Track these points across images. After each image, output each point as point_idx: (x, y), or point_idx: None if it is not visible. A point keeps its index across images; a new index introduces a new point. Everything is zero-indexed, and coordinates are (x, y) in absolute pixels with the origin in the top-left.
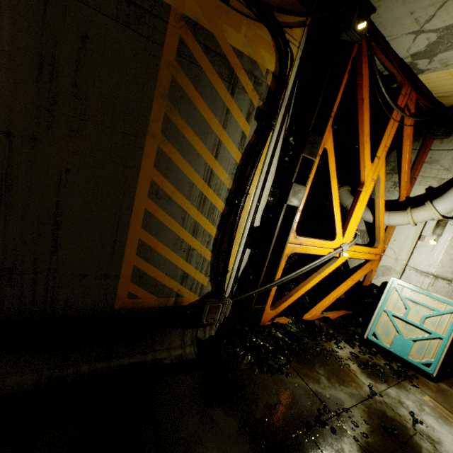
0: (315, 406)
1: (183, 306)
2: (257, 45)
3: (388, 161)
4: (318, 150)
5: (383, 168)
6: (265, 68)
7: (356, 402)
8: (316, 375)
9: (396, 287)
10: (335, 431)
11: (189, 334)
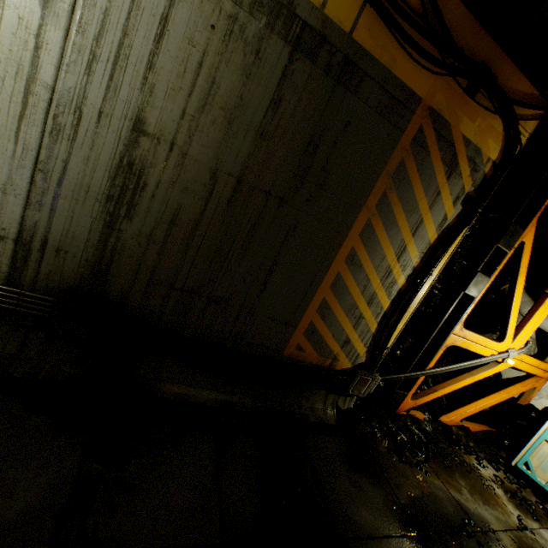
0: (458, 514)
1: (335, 370)
2: (487, 135)
3: None
4: (516, 242)
5: None
6: (487, 156)
7: (503, 528)
8: (457, 484)
9: None
10: (482, 545)
11: (331, 399)
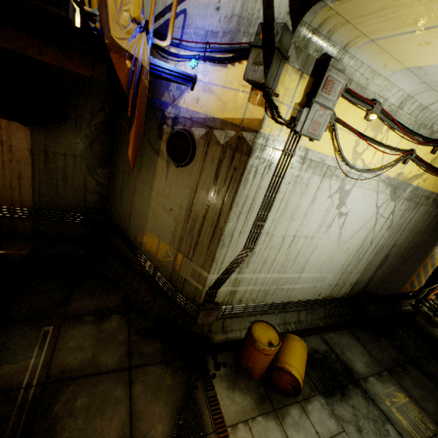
0: None
1: (413, 291)
2: None
3: None
4: None
5: None
6: None
7: None
8: None
9: None
10: None
11: (408, 301)
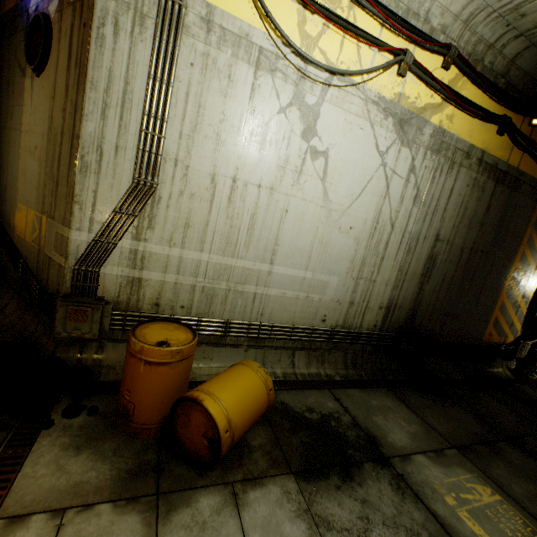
0: None
1: (505, 343)
2: None
3: None
4: None
5: None
6: None
7: None
8: None
9: None
10: None
11: (503, 364)
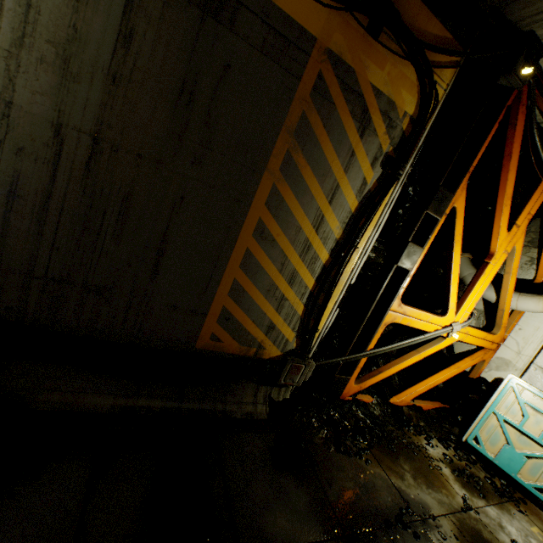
0: (396, 504)
1: (263, 359)
2: (400, 85)
3: (526, 231)
4: (446, 208)
5: (521, 239)
6: (403, 110)
7: (446, 512)
8: (400, 470)
9: (514, 387)
10: (418, 537)
11: (262, 391)
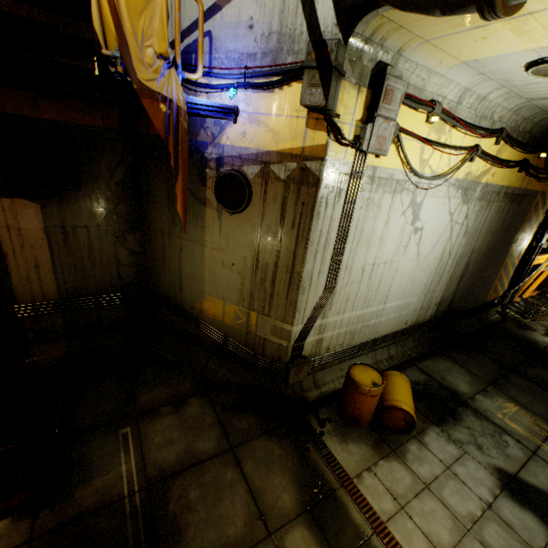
0: None
1: (497, 297)
2: None
3: None
4: None
5: None
6: None
7: None
8: None
9: None
10: None
11: (494, 310)
